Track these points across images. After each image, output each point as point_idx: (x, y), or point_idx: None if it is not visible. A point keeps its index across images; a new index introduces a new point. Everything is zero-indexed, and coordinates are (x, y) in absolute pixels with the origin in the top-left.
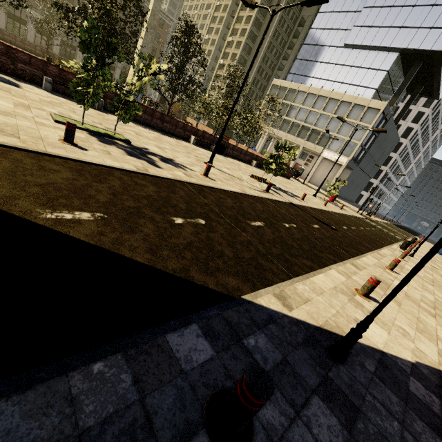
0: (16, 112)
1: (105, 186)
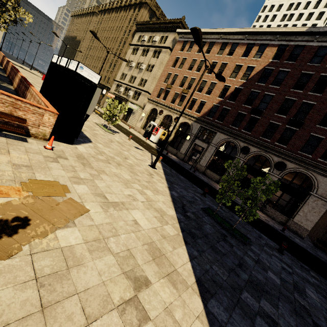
0: (120, 139)
1: (143, 146)
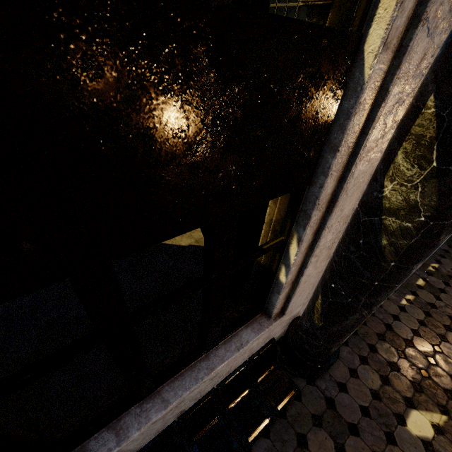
0: None
1: None
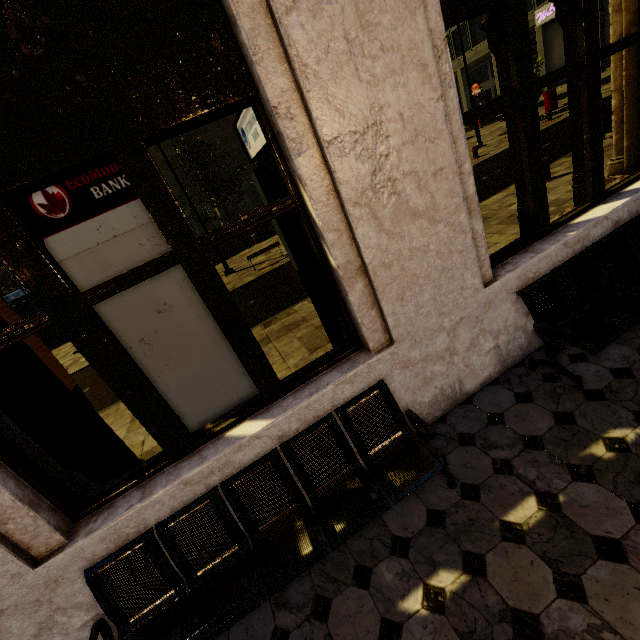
0: None
1: None
